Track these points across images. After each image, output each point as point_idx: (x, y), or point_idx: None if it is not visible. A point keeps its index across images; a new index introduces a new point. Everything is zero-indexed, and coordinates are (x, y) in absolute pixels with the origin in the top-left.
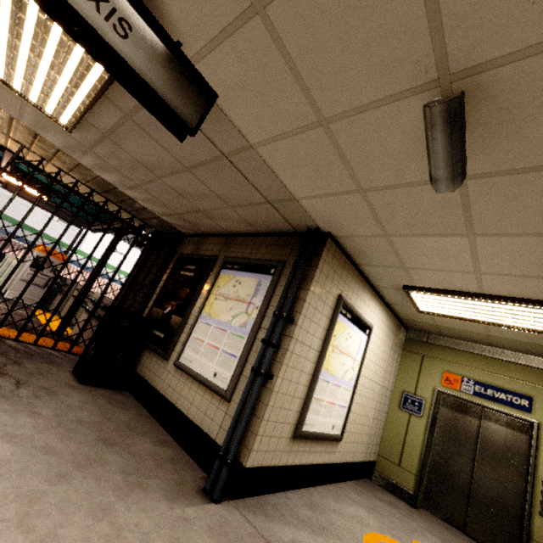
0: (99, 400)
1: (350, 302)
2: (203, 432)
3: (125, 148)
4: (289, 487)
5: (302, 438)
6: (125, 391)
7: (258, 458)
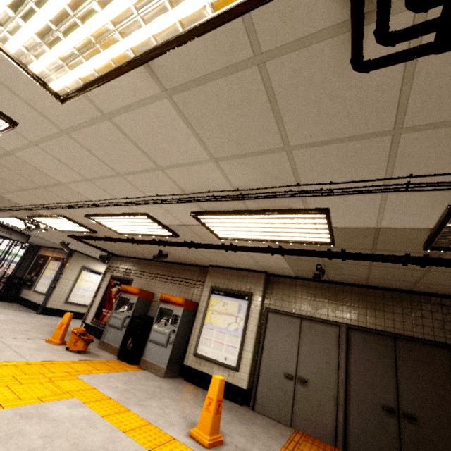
0: (7, 304)
1: (90, 267)
2: (39, 304)
3: None
4: None
5: (69, 303)
6: (16, 304)
7: (51, 306)
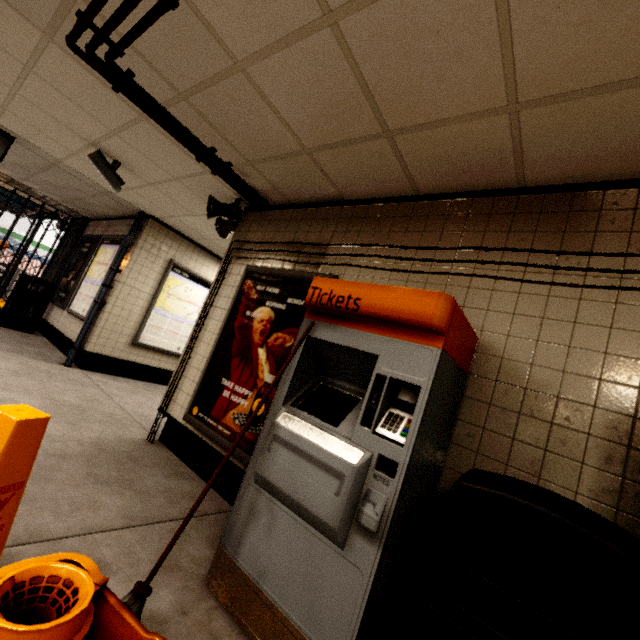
0: (13, 334)
1: (188, 266)
2: (73, 342)
3: None
4: (140, 379)
5: (141, 347)
6: (41, 336)
7: (97, 349)
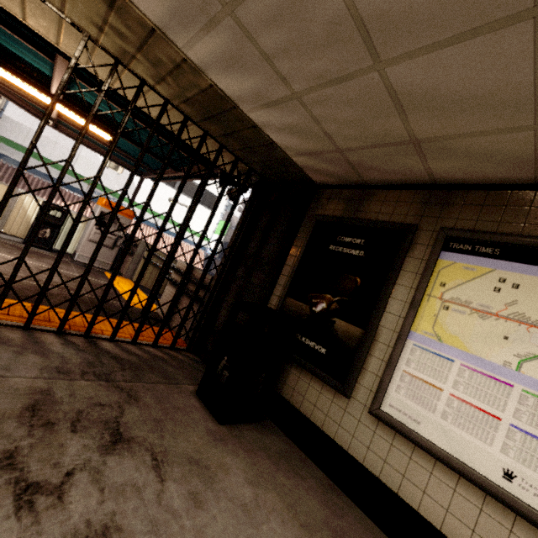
0: (262, 464)
1: None
2: None
3: None
4: None
5: None
6: (266, 419)
7: None
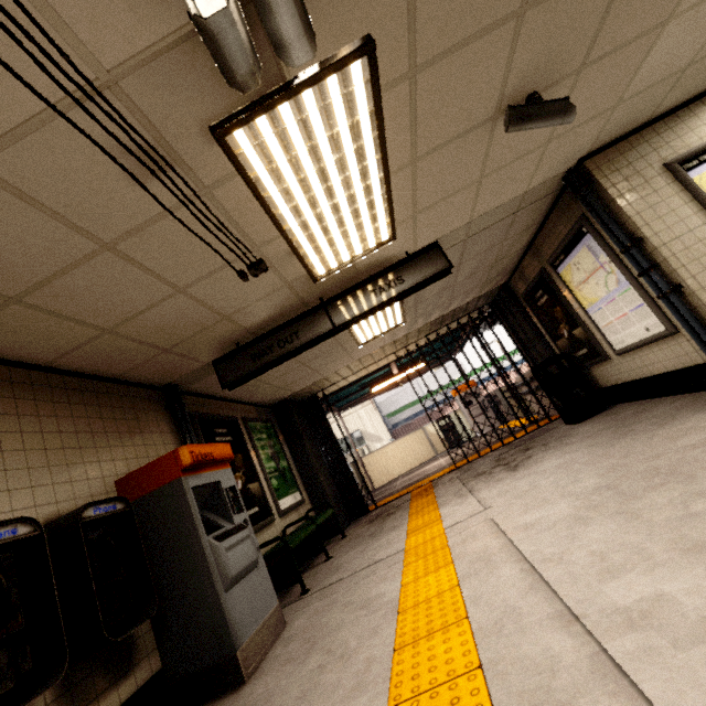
0: (600, 420)
1: (691, 147)
2: (690, 367)
3: (426, 298)
4: None
5: None
6: (615, 406)
7: None
